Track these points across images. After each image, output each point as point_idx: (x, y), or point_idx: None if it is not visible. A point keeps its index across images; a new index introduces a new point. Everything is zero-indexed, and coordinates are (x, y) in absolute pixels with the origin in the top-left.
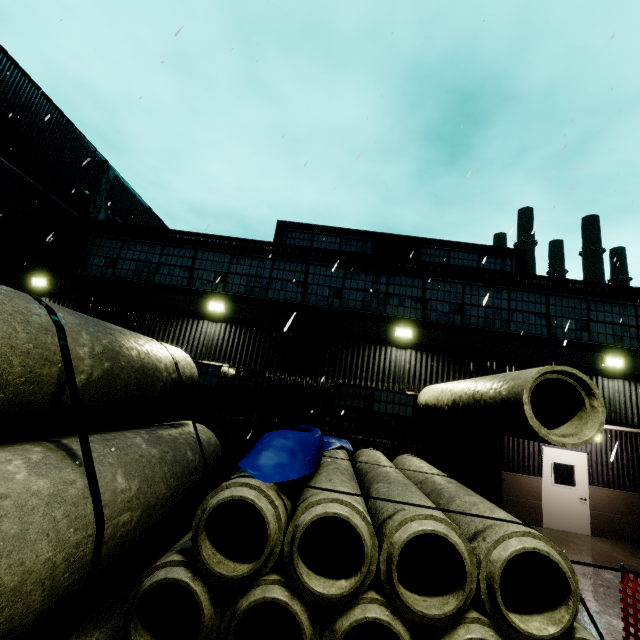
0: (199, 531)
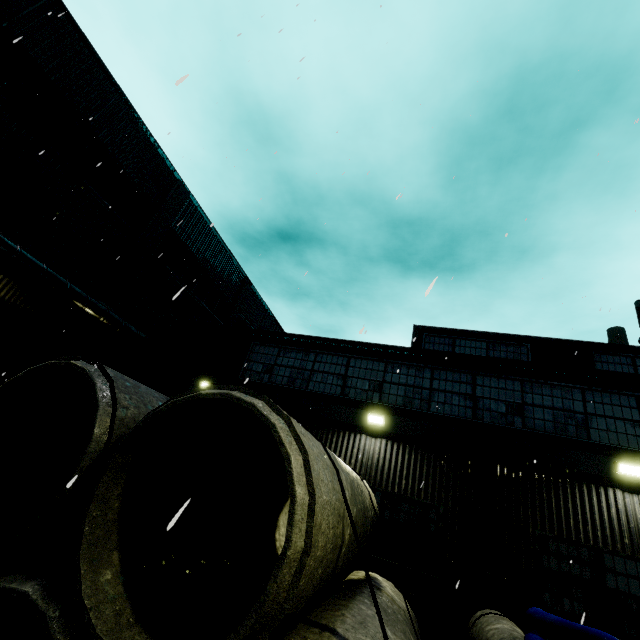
0: None
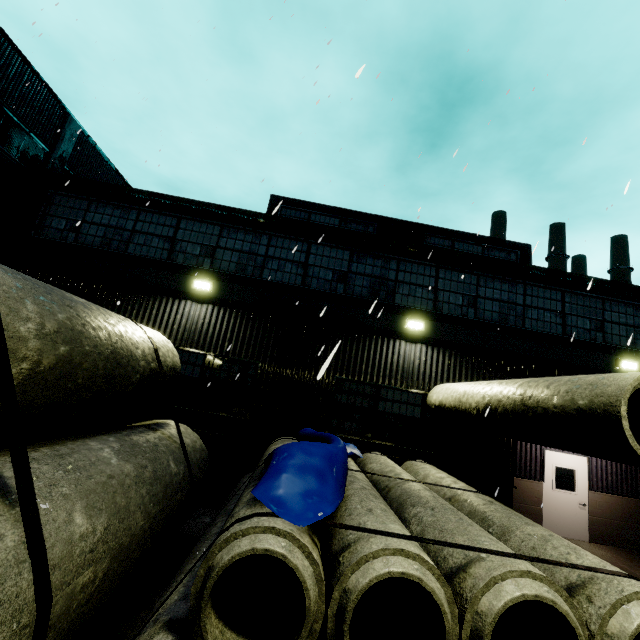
0: (202, 604)
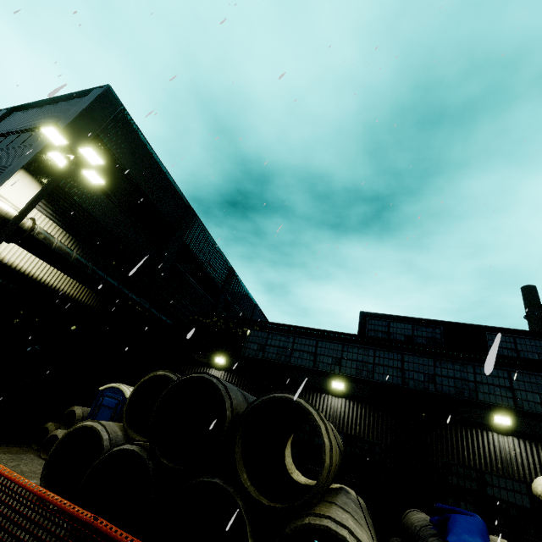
0: None
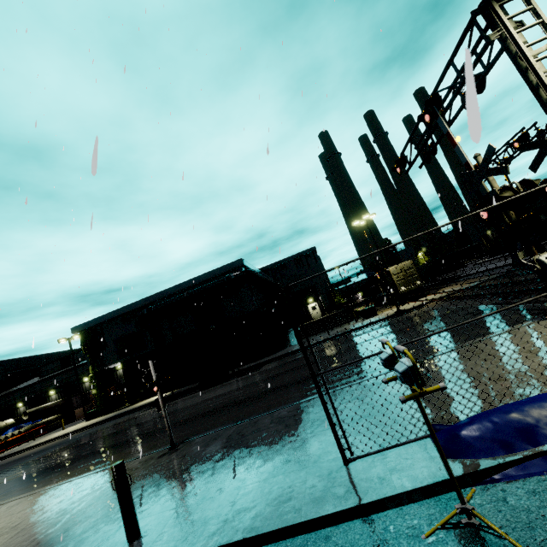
0: None
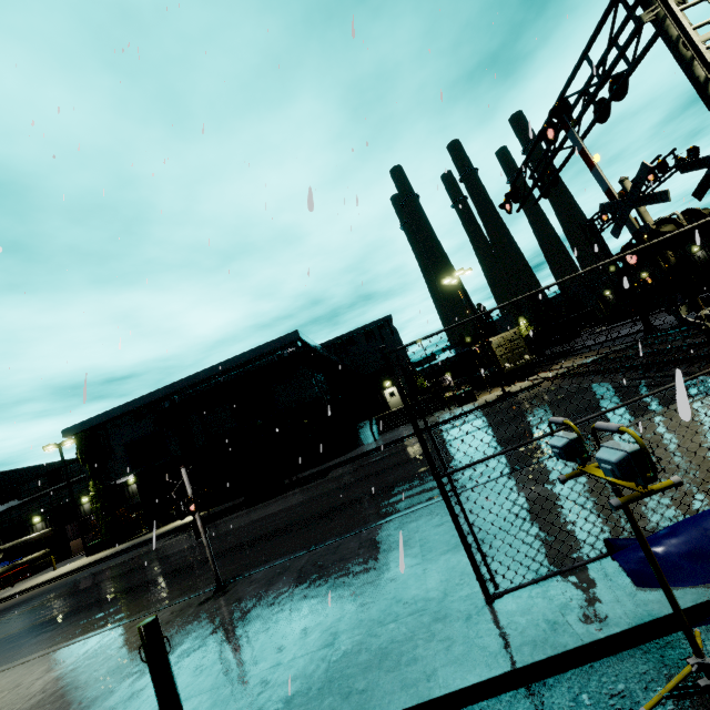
0: None
